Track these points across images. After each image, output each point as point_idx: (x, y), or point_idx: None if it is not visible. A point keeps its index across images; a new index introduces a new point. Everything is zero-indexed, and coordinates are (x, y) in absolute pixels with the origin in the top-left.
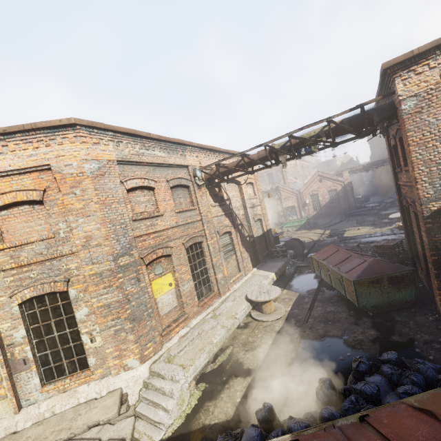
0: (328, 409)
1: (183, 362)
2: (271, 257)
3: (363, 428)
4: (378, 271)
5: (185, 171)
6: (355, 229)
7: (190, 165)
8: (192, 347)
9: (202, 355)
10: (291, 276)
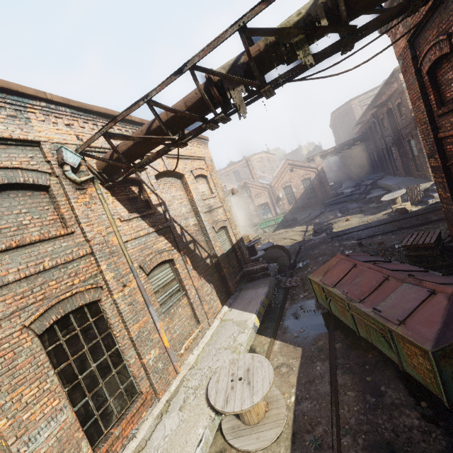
0: None
1: None
2: (248, 280)
3: None
4: None
5: (30, 153)
6: (343, 221)
7: (47, 141)
8: None
9: None
10: (281, 309)
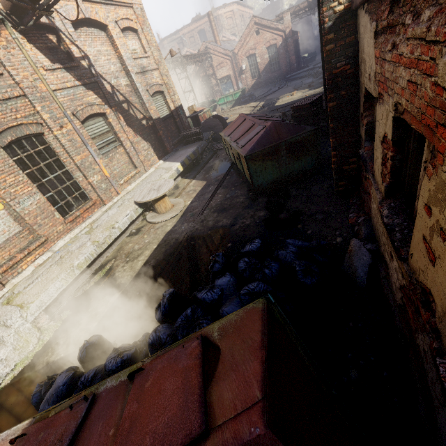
0: (156, 332)
1: (25, 299)
2: (184, 143)
3: (121, 397)
4: (275, 138)
5: None
6: (289, 96)
7: None
8: (45, 277)
9: (52, 285)
10: (205, 163)
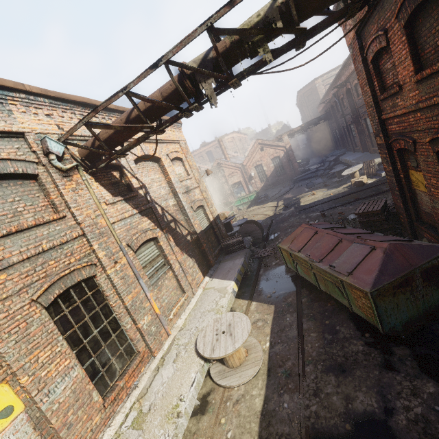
0: None
1: None
2: (226, 253)
3: None
4: (404, 263)
5: (16, 144)
6: (309, 195)
7: (30, 132)
8: None
9: None
10: (256, 276)
